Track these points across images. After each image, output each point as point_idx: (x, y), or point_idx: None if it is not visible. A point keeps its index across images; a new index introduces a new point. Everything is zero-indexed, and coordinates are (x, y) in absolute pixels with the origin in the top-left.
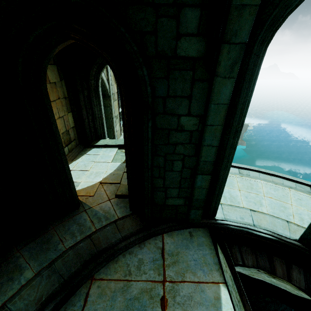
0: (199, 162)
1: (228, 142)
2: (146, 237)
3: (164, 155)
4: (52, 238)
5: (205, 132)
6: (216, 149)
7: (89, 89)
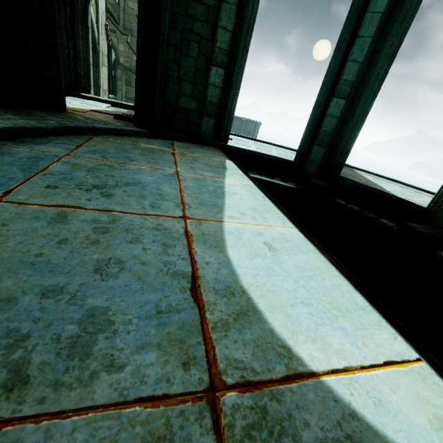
0: (214, 48)
1: (241, 36)
2: (155, 135)
3: (181, 30)
4: (34, 113)
5: (221, 10)
6: (230, 36)
7: (73, 8)
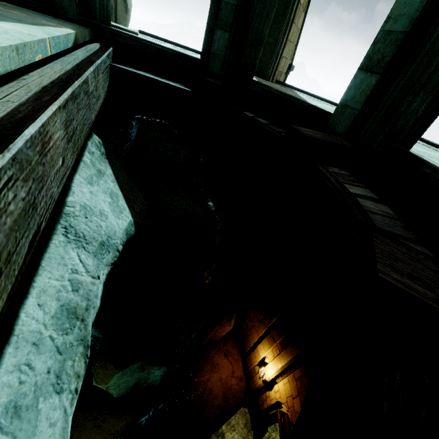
0: None
1: None
2: None
3: None
4: None
5: None
6: None
7: None
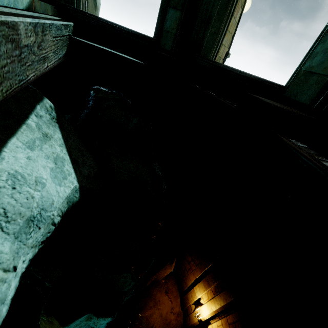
0: None
1: None
2: None
3: None
4: None
5: None
6: None
7: None
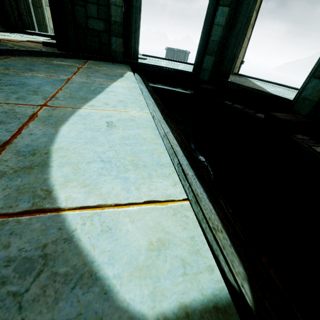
0: None
1: None
2: (71, 55)
3: None
4: None
5: None
6: None
7: None
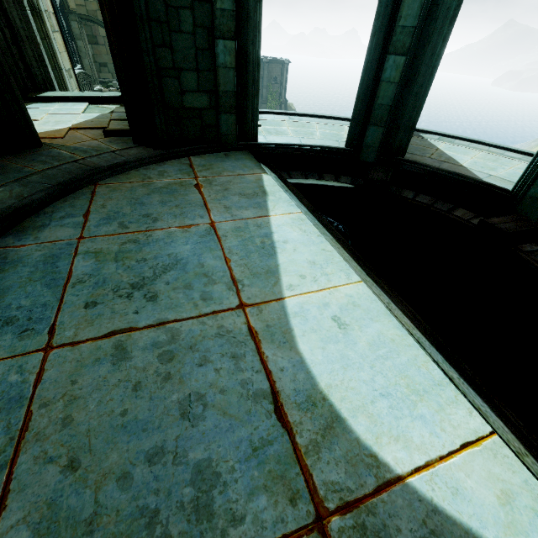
0: (215, 12)
1: None
2: (165, 156)
3: None
4: (8, 166)
5: None
6: None
7: None
